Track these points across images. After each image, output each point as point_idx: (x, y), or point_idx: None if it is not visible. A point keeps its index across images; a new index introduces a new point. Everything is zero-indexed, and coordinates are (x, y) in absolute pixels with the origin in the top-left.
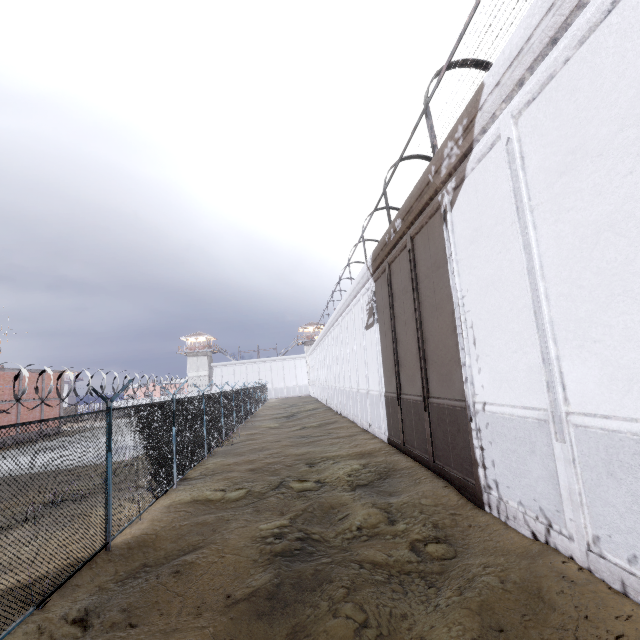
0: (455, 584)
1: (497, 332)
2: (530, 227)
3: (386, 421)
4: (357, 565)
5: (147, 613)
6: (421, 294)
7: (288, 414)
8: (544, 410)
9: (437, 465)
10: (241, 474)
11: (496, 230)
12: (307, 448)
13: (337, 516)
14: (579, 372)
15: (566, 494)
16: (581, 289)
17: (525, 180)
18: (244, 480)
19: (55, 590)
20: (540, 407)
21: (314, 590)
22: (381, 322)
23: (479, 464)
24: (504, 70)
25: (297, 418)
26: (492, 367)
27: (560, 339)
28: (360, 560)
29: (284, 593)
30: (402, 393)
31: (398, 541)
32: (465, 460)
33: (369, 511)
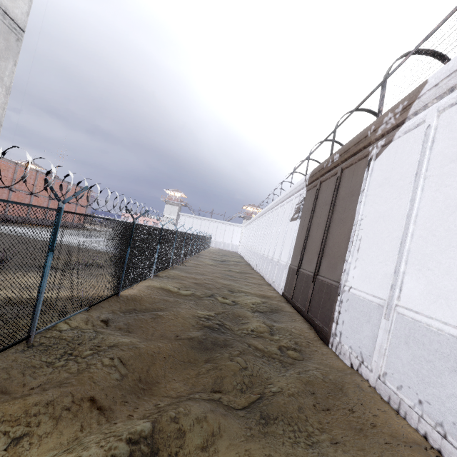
0: (297, 370)
1: (374, 247)
2: (419, 189)
3: (285, 282)
4: (247, 345)
5: (137, 329)
6: (335, 209)
7: (221, 259)
8: (384, 300)
9: (308, 315)
10: (189, 283)
11: (398, 183)
12: (230, 282)
13: (241, 321)
14: (412, 284)
15: (378, 347)
16: (434, 237)
17: (429, 157)
18: (191, 287)
19: (96, 303)
20: (382, 298)
21: (222, 347)
22: (302, 219)
23: (334, 321)
24: (444, 77)
25: (227, 264)
26: (363, 267)
27: (410, 262)
28: (249, 344)
29: (207, 343)
30: (301, 268)
31: (272, 343)
32: (327, 317)
33: (260, 324)
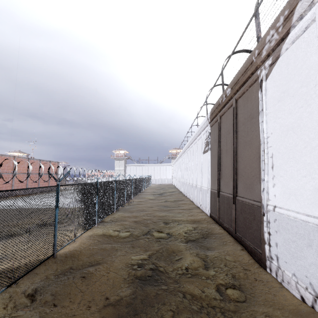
0: None
1: (291, 162)
2: None
3: (209, 204)
4: (182, 295)
5: (63, 299)
6: (238, 134)
7: (160, 193)
8: None
9: (237, 235)
10: (129, 223)
11: (300, 91)
12: (165, 213)
13: (175, 257)
14: None
15: None
16: None
17: None
18: (130, 227)
19: (20, 278)
20: None
21: (153, 307)
22: (212, 150)
23: (266, 242)
24: None
25: (164, 195)
26: (284, 184)
27: None
28: (184, 292)
29: (136, 305)
30: (220, 191)
31: (209, 282)
32: (256, 237)
33: (194, 258)
